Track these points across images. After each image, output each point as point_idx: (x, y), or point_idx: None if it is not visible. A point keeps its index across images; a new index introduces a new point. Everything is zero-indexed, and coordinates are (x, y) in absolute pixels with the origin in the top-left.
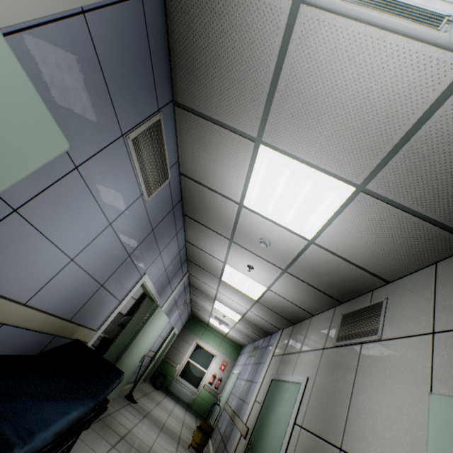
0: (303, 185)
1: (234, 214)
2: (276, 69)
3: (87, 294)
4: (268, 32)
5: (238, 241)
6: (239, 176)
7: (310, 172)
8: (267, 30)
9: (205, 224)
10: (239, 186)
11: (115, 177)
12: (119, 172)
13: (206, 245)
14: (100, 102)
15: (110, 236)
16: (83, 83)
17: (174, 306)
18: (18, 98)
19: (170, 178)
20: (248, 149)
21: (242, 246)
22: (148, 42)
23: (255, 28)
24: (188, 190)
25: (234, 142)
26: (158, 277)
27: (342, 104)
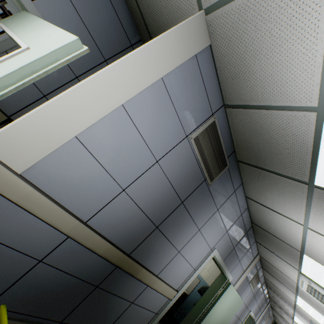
0: (320, 317)
1: (292, 302)
2: (296, 287)
3: (235, 321)
4: (291, 282)
5: (298, 312)
6: (291, 295)
7: (321, 315)
8: (290, 281)
9: (278, 294)
10: (292, 297)
11: (246, 291)
12: (247, 289)
13: (280, 300)
14: (245, 282)
15: (242, 304)
16: (243, 282)
17: (262, 319)
18: (239, 300)
19: (260, 279)
20: (292, 293)
21: (301, 315)
22: (255, 265)
23: (287, 279)
24: (268, 282)
25: (286, 288)
26: (254, 309)
27: (321, 308)
